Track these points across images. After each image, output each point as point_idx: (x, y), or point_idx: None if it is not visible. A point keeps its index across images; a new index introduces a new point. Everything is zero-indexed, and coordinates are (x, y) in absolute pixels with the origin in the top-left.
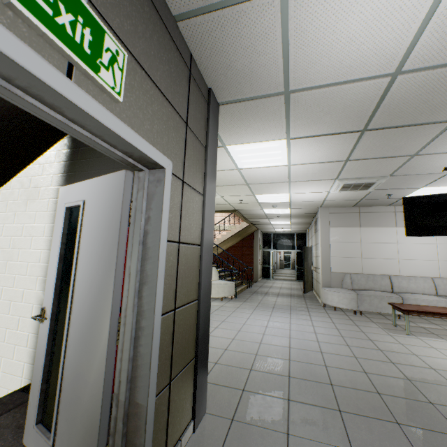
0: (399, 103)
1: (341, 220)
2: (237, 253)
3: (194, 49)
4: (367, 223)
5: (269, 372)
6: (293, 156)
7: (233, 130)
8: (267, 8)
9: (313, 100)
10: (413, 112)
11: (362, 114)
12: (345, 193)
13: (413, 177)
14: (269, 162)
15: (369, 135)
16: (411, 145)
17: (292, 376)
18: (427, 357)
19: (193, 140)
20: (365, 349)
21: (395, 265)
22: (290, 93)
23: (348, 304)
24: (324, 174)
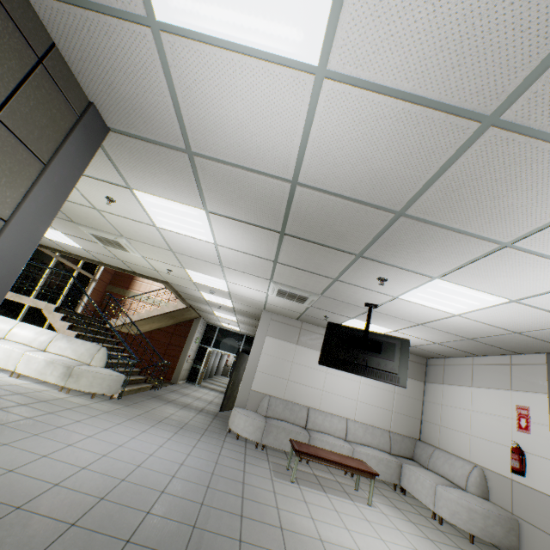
0: (307, 216)
1: (281, 331)
2: (164, 339)
3: (59, 40)
4: (305, 341)
5: (46, 515)
6: (218, 235)
7: (137, 171)
8: (141, 38)
9: (222, 175)
10: (322, 232)
11: (276, 214)
12: (284, 300)
13: (342, 304)
14: (192, 231)
15: (290, 241)
16: (330, 267)
17: (79, 523)
18: (288, 512)
19: (7, 142)
20: (225, 494)
21: (318, 397)
22: (194, 155)
23: (253, 433)
24: (257, 269)
